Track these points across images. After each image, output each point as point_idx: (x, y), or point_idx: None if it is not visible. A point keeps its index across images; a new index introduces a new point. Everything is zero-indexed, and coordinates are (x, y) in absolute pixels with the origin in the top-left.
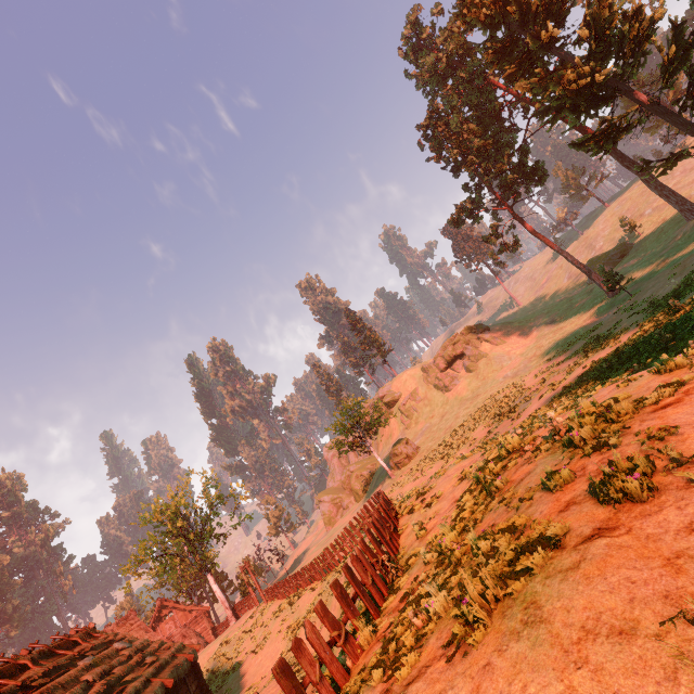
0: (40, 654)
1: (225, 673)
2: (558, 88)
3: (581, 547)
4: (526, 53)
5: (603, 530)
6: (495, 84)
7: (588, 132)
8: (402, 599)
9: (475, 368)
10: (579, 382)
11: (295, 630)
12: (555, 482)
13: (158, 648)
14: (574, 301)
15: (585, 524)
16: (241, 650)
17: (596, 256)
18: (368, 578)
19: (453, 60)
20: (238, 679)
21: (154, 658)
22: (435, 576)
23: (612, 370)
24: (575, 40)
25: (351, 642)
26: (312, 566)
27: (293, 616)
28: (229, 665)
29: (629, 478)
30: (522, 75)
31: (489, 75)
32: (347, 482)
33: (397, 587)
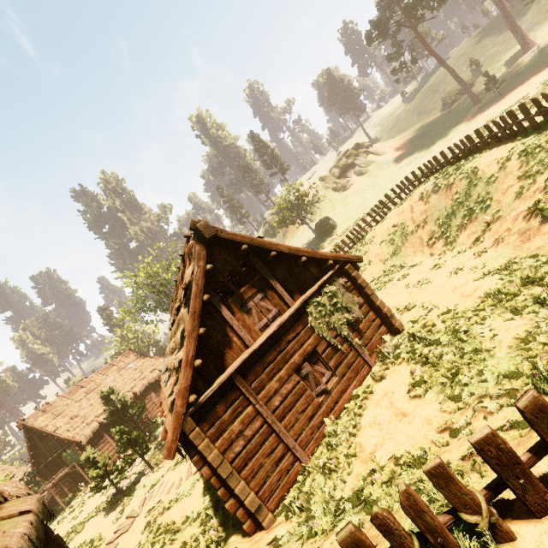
0: None
1: None
2: None
3: None
4: None
5: None
6: None
7: None
8: None
9: (367, 171)
10: None
11: None
12: None
13: None
14: (436, 121)
15: None
16: None
17: (451, 89)
18: None
19: None
20: None
21: None
22: None
23: None
24: None
25: None
26: None
27: None
28: None
29: None
30: None
31: None
32: None
33: None
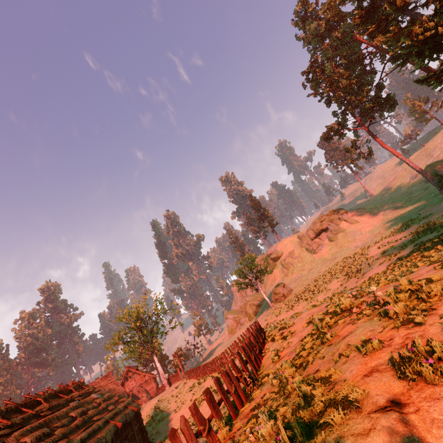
0: (50, 395)
1: (158, 420)
2: (408, 39)
3: (374, 415)
4: (384, 16)
5: (395, 404)
6: (360, 40)
7: (431, 71)
8: (251, 409)
9: (335, 238)
10: (409, 256)
11: (199, 402)
12: (366, 347)
13: (117, 400)
14: (413, 195)
15: (381, 393)
16: (168, 407)
17: (433, 162)
18: (232, 388)
19: (330, 25)
20: (164, 426)
21: (113, 407)
22: (274, 399)
23: (435, 250)
24: (423, 3)
25: (212, 435)
26: (214, 362)
27: (199, 392)
28: (161, 415)
29: (423, 362)
30: (380, 32)
31: (356, 34)
32: (244, 307)
33: (252, 397)
